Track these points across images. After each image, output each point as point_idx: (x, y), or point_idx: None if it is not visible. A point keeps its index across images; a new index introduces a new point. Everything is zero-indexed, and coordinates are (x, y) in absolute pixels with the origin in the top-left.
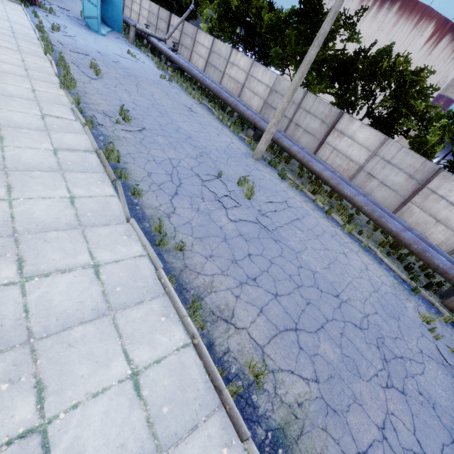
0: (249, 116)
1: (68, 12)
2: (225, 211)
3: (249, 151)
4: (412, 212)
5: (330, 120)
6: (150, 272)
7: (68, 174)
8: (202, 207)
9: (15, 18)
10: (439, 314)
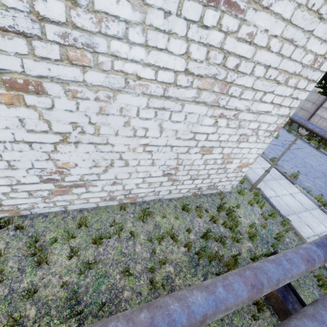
0: None
1: None
2: None
3: None
4: None
5: (318, 102)
6: None
7: None
8: None
9: None
10: None
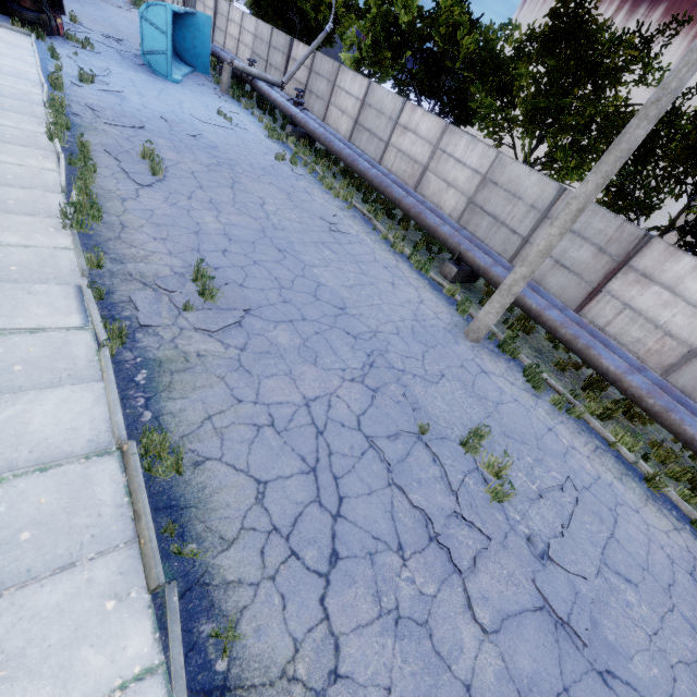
0: (447, 237)
1: (119, 43)
2: (462, 586)
3: (455, 317)
4: None
5: (618, 248)
6: None
7: (6, 608)
8: (405, 596)
9: (10, 64)
10: None
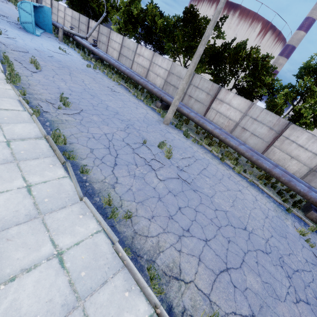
0: (156, 92)
1: (7, 18)
2: (155, 173)
3: (160, 118)
4: (274, 152)
5: (212, 92)
6: (108, 247)
7: (22, 163)
8: (137, 172)
9: None
10: (306, 225)
